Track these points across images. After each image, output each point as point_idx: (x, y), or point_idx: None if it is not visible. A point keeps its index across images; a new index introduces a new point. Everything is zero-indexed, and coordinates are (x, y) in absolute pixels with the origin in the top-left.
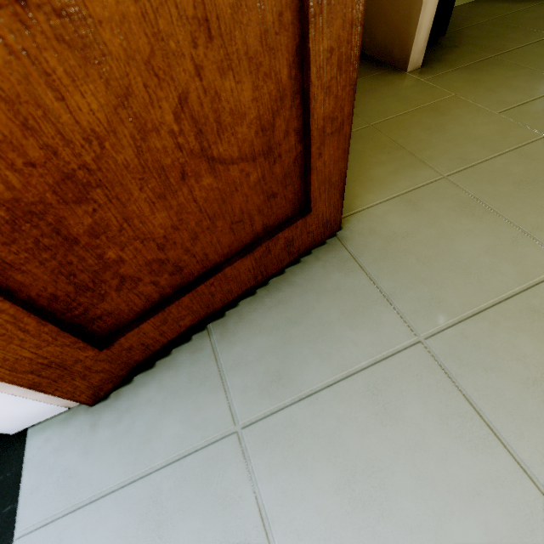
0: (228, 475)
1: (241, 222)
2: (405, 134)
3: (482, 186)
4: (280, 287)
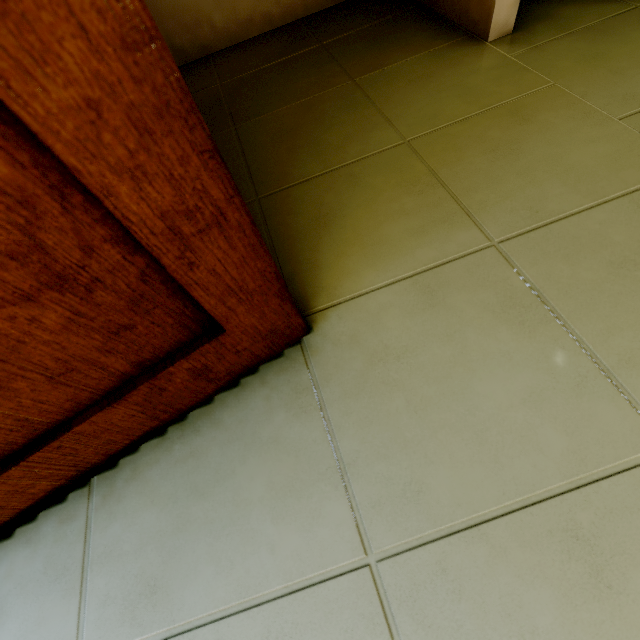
0: None
1: (74, 371)
2: (454, 160)
3: (552, 266)
4: (200, 427)
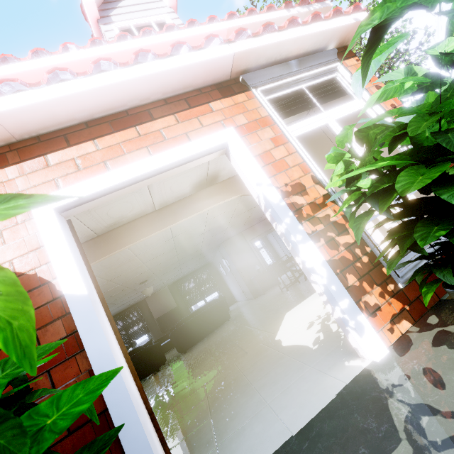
0: (226, 443)
1: None
2: None
3: (178, 417)
4: None
